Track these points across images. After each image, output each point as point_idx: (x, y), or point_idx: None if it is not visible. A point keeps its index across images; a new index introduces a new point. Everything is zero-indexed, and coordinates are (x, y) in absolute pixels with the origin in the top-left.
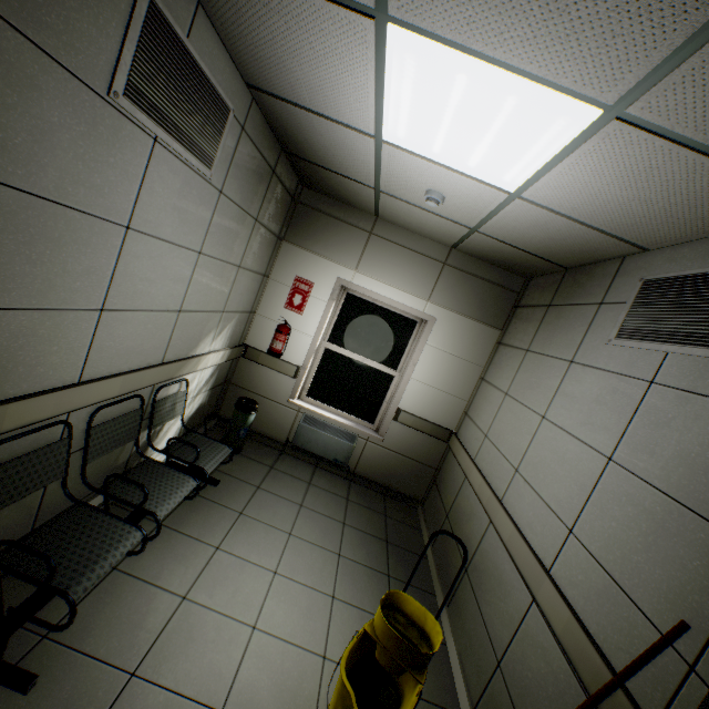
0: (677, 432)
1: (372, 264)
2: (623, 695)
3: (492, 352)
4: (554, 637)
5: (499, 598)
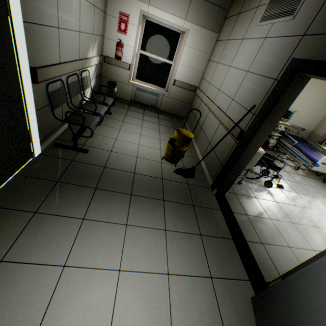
0: (267, 53)
1: None
2: (238, 128)
3: (214, 46)
4: (224, 128)
5: (210, 129)
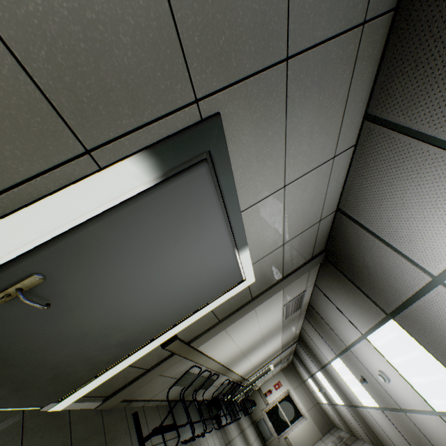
0: None
1: (298, 391)
2: None
3: (318, 440)
4: None
5: None
